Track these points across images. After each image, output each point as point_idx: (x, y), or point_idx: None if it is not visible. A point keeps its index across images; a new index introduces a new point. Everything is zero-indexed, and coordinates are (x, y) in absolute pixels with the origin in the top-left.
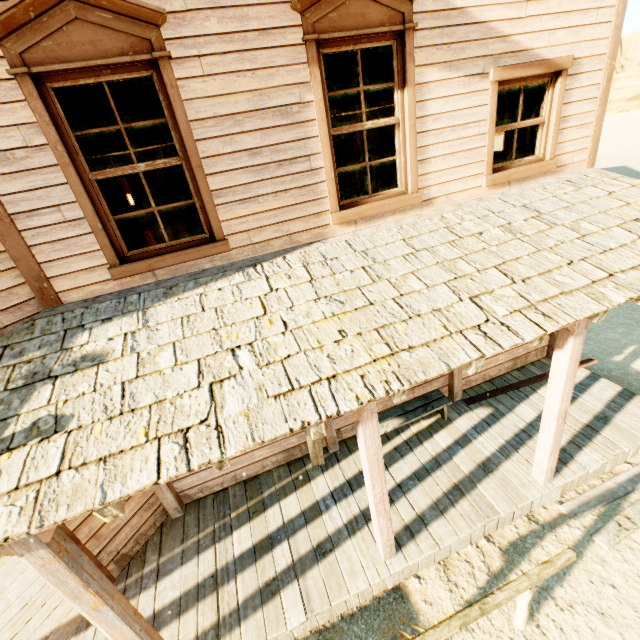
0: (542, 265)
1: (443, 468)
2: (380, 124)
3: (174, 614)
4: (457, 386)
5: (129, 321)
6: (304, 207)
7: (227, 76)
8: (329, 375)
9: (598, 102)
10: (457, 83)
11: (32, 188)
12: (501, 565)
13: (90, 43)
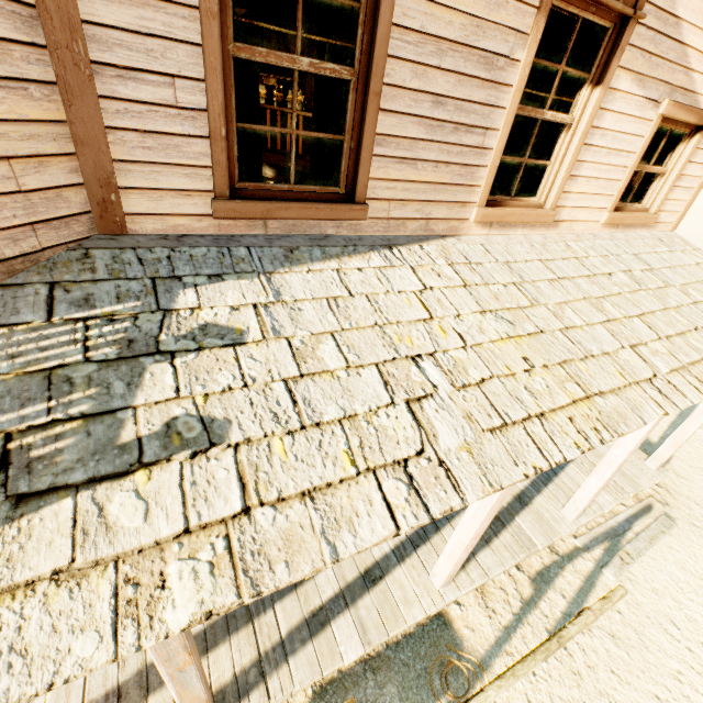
0: (675, 325)
1: None
2: (557, 119)
3: (199, 651)
4: None
5: (251, 287)
6: (455, 190)
7: None
8: (536, 412)
9: None
10: (636, 102)
11: (142, 30)
12: (531, 593)
13: None
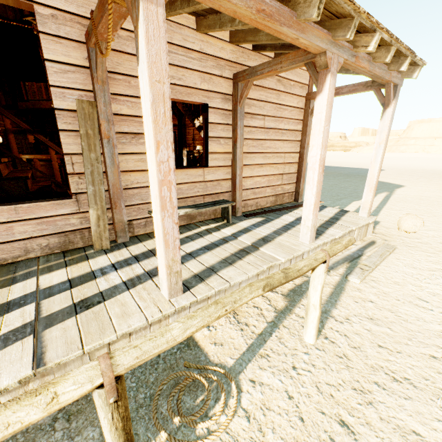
0: None
1: (230, 243)
2: None
3: None
4: (238, 201)
5: None
6: None
7: None
8: None
9: None
10: None
11: None
12: (285, 304)
13: None
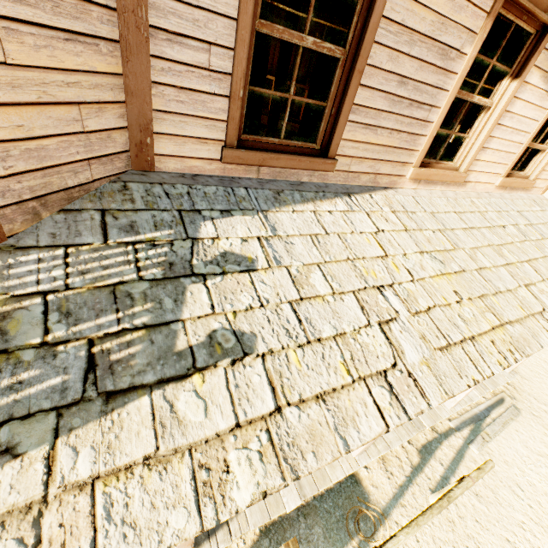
0: None
1: None
2: (481, 102)
3: None
4: None
5: (253, 222)
6: (400, 153)
7: None
8: (469, 335)
9: None
10: (539, 94)
11: (192, 2)
12: (418, 461)
13: None
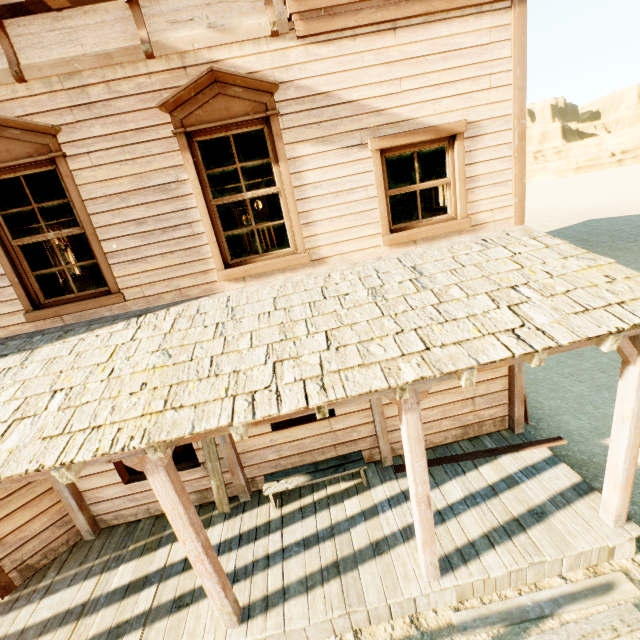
0: (371, 332)
1: (335, 539)
2: (261, 193)
3: (36, 633)
4: (385, 449)
5: (16, 358)
6: (191, 266)
7: (112, 165)
8: (98, 424)
9: (513, 160)
10: (334, 154)
11: None
12: None
13: (6, 151)
